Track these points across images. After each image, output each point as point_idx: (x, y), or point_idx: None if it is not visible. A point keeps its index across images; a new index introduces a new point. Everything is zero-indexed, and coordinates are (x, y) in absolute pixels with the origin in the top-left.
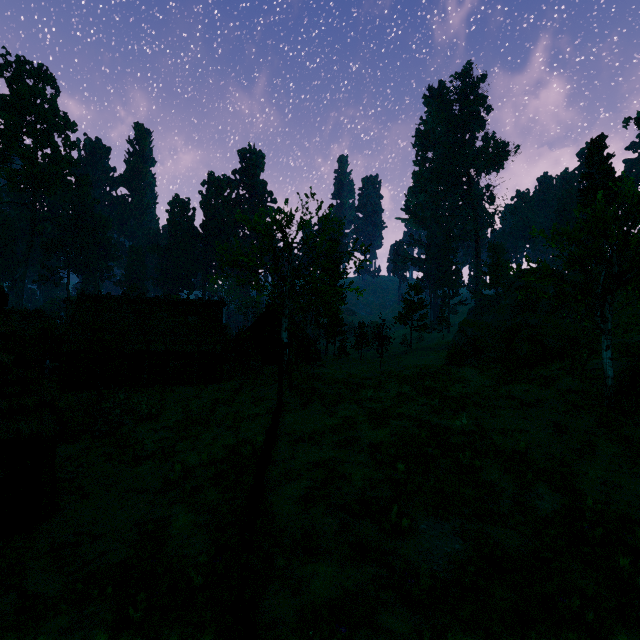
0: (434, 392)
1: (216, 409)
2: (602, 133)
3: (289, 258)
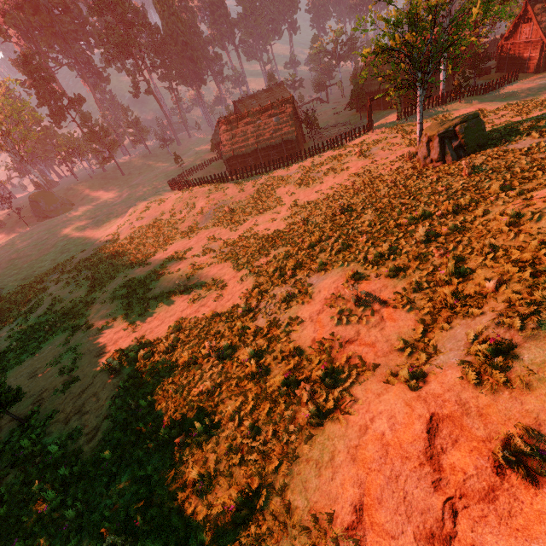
0: None
1: None
2: None
3: None
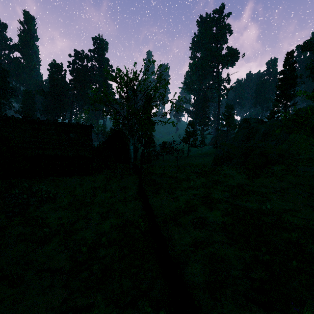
0: (221, 182)
1: (96, 194)
2: (293, 49)
3: (134, 101)
